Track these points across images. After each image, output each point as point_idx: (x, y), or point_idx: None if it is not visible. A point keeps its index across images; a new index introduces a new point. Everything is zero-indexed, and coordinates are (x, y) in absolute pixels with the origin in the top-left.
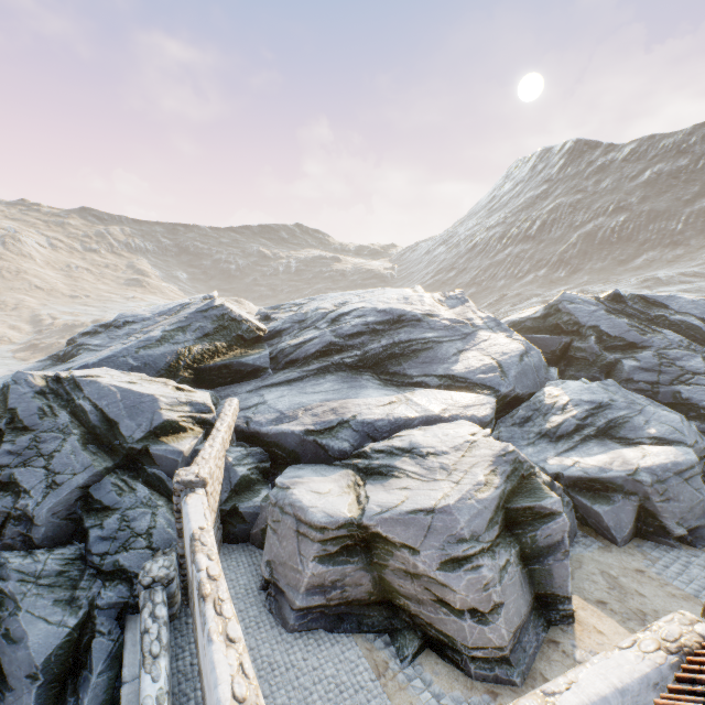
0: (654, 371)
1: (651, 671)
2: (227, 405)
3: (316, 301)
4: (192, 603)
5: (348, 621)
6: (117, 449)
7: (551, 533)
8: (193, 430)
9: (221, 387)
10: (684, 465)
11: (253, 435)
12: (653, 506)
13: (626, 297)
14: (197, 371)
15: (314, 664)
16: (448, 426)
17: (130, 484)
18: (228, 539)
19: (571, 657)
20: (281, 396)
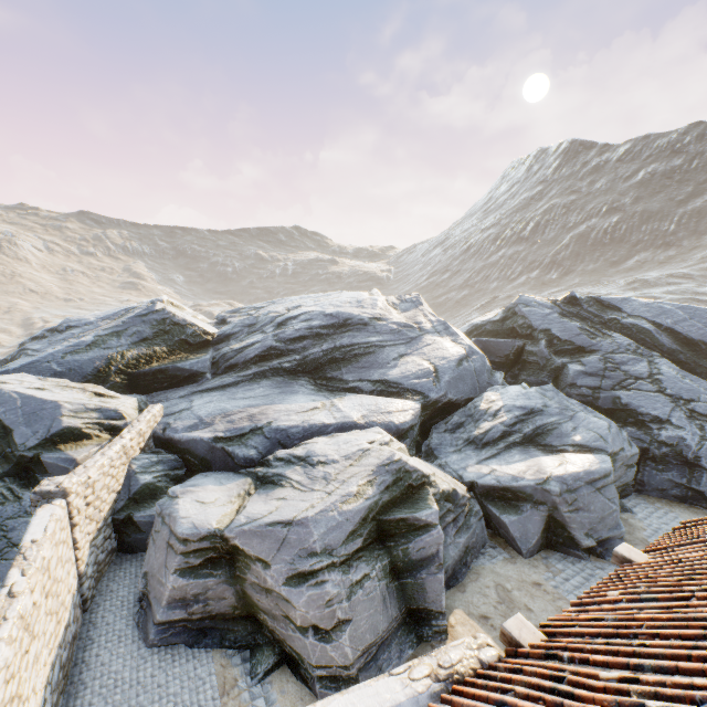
0: (598, 376)
1: (407, 700)
2: (146, 412)
3: (274, 304)
4: None
5: (211, 636)
6: (9, 457)
7: (424, 546)
8: (99, 437)
9: (157, 392)
10: (597, 474)
11: (169, 442)
12: (562, 516)
13: (582, 300)
14: (131, 376)
15: (160, 681)
16: (356, 434)
17: (17, 492)
18: (123, 548)
19: None
20: (209, 401)
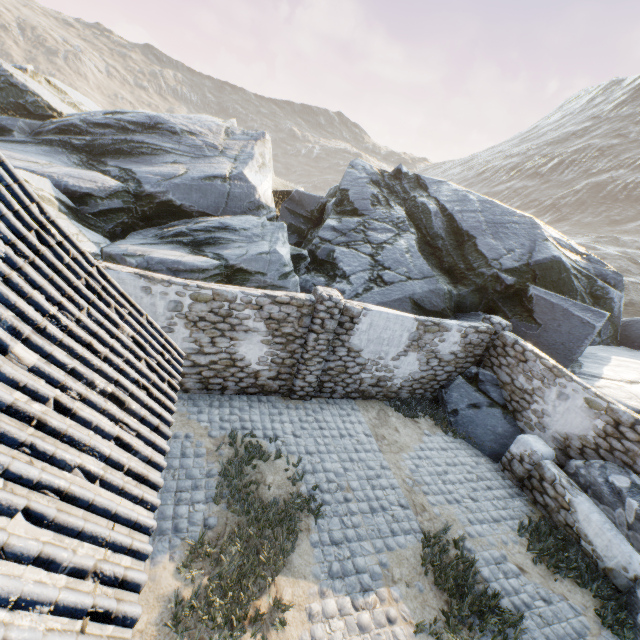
0: (340, 233)
1: None
2: None
3: None
4: None
5: None
6: None
7: None
8: None
9: None
10: (183, 265)
11: None
12: None
13: (407, 176)
14: None
15: None
16: None
17: None
18: None
19: None
20: None
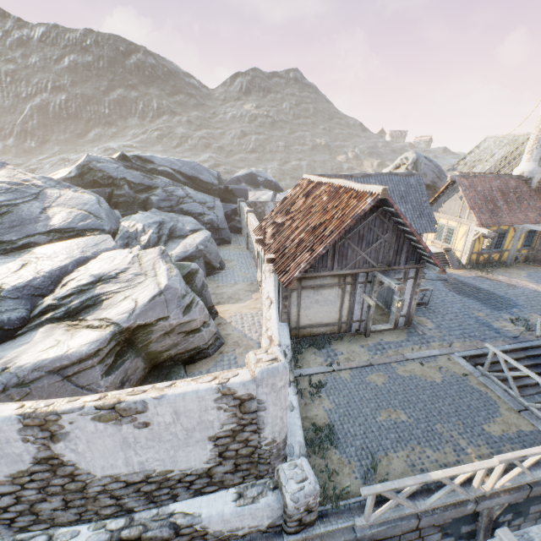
0: (168, 200)
1: (274, 278)
2: None
3: None
4: (28, 494)
5: None
6: None
7: (200, 280)
8: None
9: None
10: (209, 237)
11: None
12: (208, 259)
13: (130, 158)
14: None
15: None
16: (105, 258)
17: None
18: None
19: (228, 323)
20: None
